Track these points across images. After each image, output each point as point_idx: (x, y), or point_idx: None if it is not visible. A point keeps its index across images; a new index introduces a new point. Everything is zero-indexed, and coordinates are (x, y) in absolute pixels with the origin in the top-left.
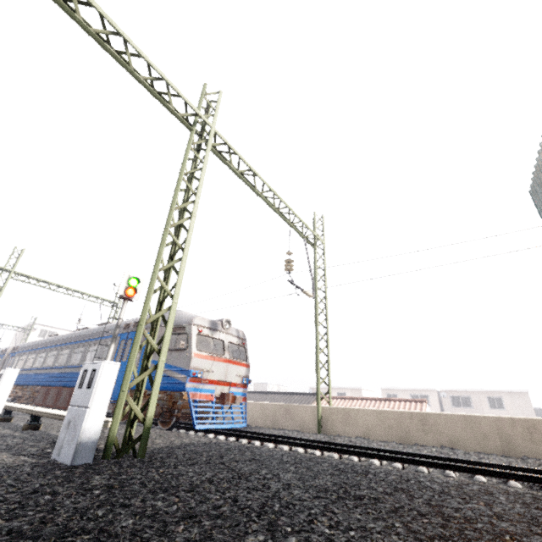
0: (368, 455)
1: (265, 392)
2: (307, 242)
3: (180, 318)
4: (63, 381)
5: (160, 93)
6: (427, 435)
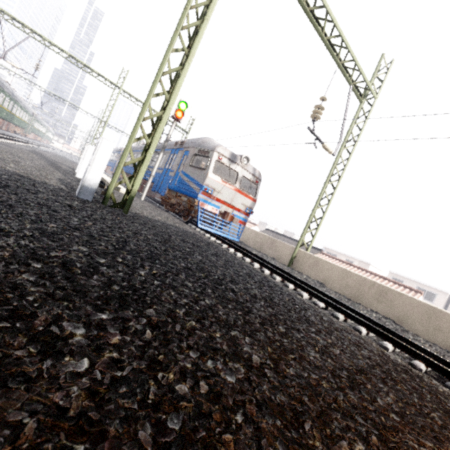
0: (304, 289)
1: (280, 234)
2: (354, 91)
3: (208, 144)
4: None
5: None
6: (378, 304)
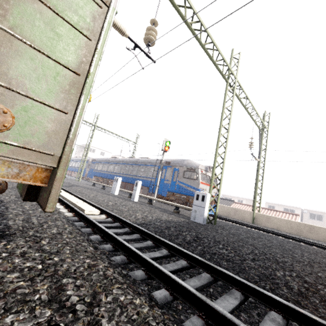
0: (287, 237)
1: None
2: (260, 130)
3: (192, 164)
4: (128, 181)
5: (217, 64)
6: (311, 234)
